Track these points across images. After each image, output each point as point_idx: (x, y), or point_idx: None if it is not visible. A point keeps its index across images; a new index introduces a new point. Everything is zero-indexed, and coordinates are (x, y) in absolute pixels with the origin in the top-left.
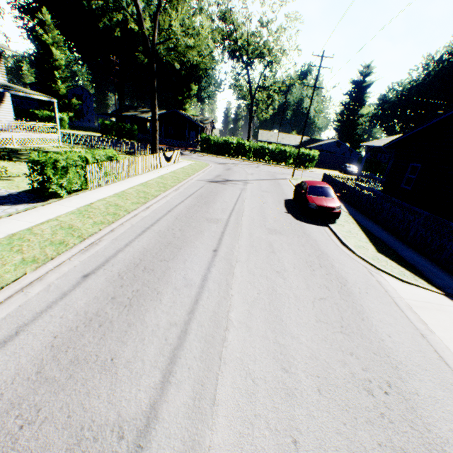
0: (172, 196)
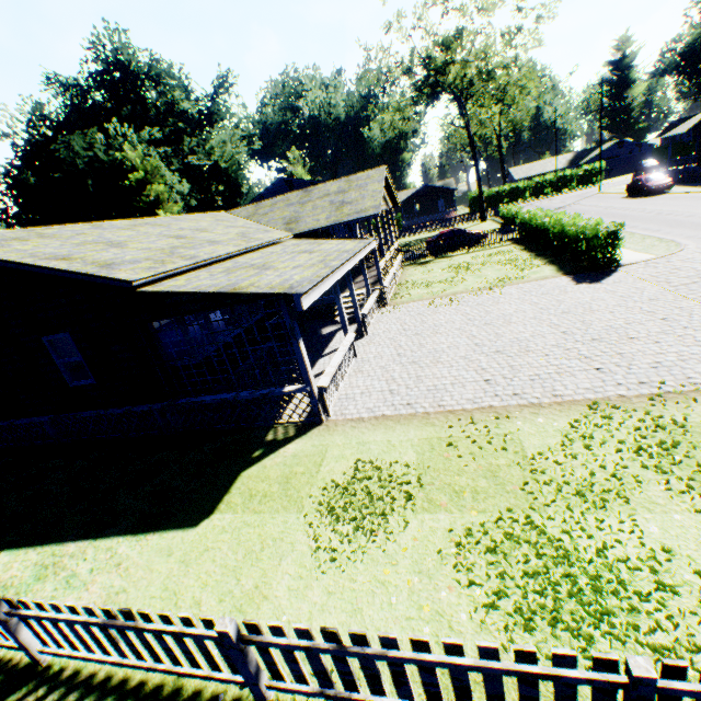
0: None
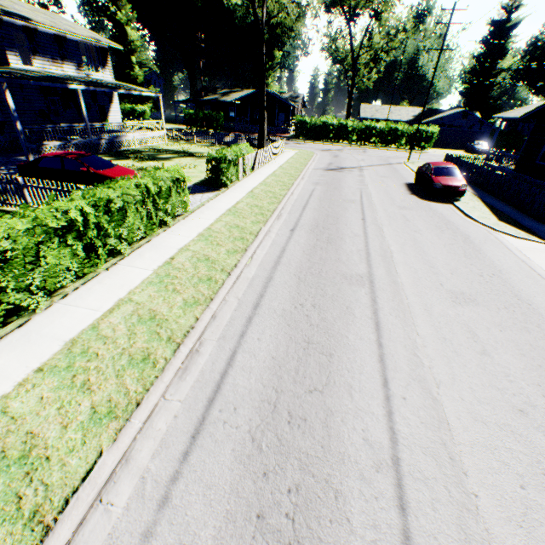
0: (303, 184)
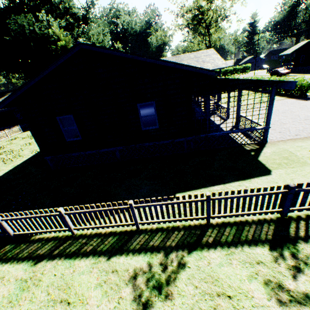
0: None
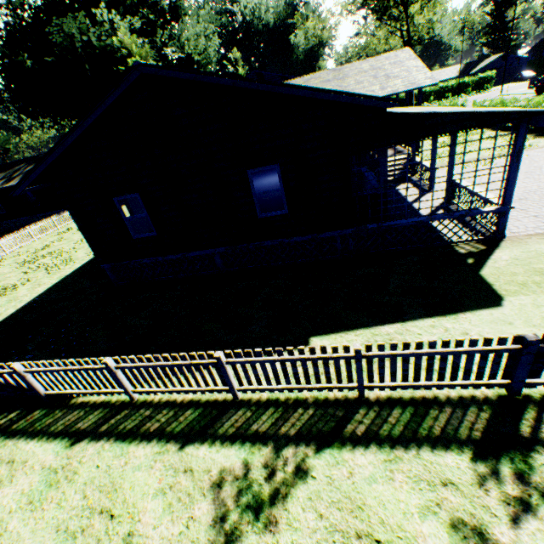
0: None
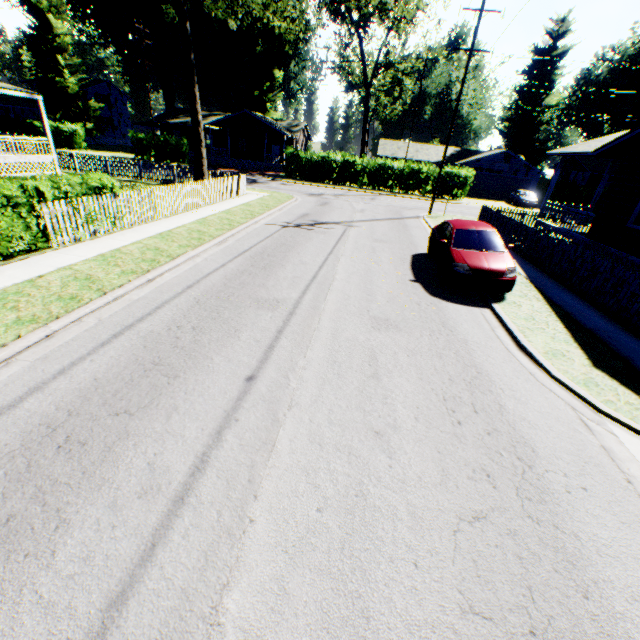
0: (208, 255)
